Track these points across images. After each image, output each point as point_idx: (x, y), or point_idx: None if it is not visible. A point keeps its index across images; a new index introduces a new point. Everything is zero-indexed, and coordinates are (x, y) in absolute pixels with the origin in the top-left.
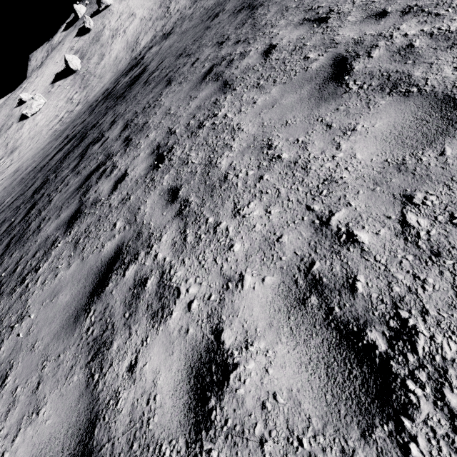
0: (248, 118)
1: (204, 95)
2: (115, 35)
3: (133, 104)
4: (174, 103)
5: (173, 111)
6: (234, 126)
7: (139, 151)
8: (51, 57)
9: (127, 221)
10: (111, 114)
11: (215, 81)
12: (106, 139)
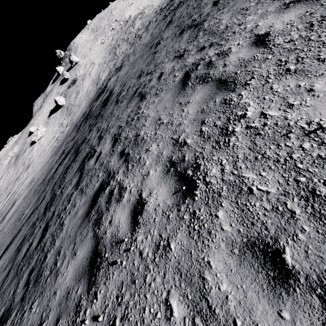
0: (324, 111)
1: (199, 98)
2: (84, 78)
3: (113, 120)
4: (162, 112)
5: (165, 120)
6: (303, 126)
7: (146, 168)
8: (46, 101)
9: (190, 303)
10: (95, 130)
11: (203, 83)
12: (99, 154)
